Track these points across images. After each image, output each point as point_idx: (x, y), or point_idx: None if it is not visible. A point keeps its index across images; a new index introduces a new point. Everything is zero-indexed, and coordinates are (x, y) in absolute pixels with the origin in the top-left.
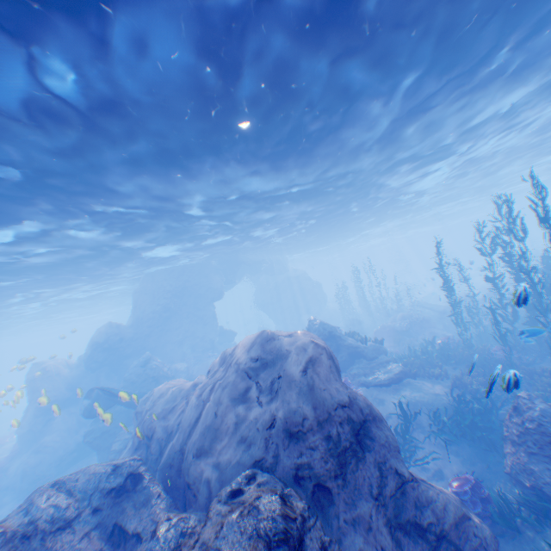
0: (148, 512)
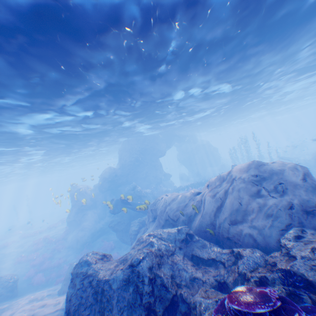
0: (211, 250)
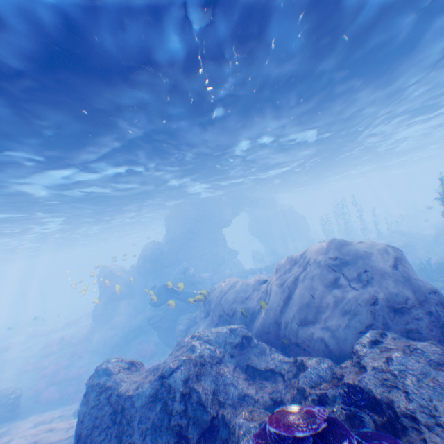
0: (272, 359)
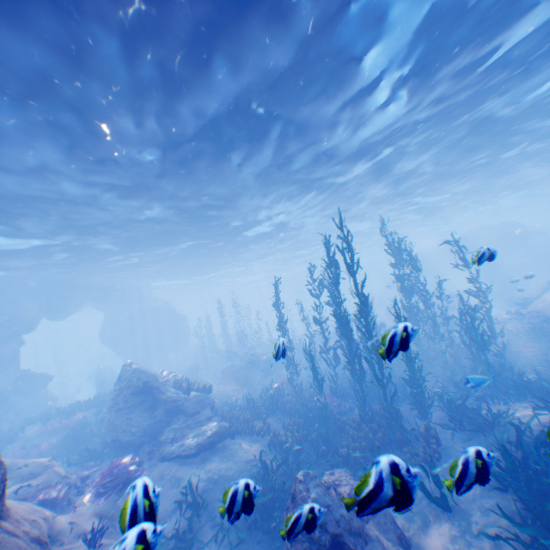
0: None
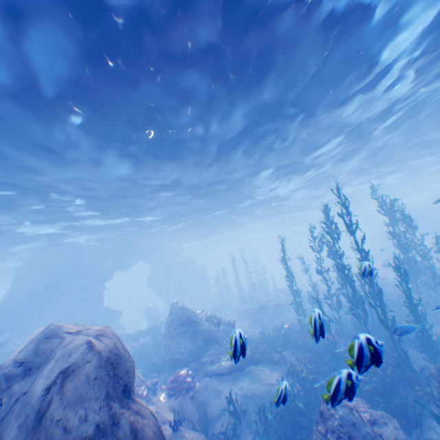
0: None
